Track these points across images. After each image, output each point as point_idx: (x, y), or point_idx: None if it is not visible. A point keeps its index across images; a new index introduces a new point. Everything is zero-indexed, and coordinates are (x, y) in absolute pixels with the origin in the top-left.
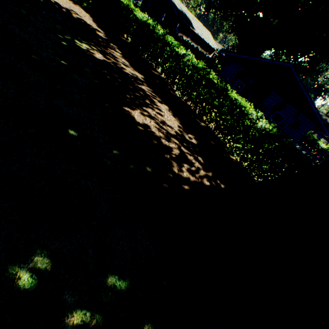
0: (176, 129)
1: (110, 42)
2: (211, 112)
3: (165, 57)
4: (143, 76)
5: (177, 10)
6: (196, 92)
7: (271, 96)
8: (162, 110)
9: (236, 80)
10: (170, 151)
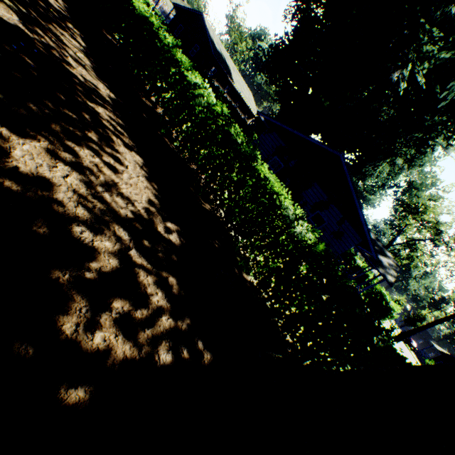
0: (139, 205)
1: (70, 22)
2: (224, 190)
3: (168, 82)
4: (114, 95)
5: (214, 49)
6: (205, 149)
7: (313, 189)
8: (124, 162)
9: (274, 156)
10: (86, 261)
